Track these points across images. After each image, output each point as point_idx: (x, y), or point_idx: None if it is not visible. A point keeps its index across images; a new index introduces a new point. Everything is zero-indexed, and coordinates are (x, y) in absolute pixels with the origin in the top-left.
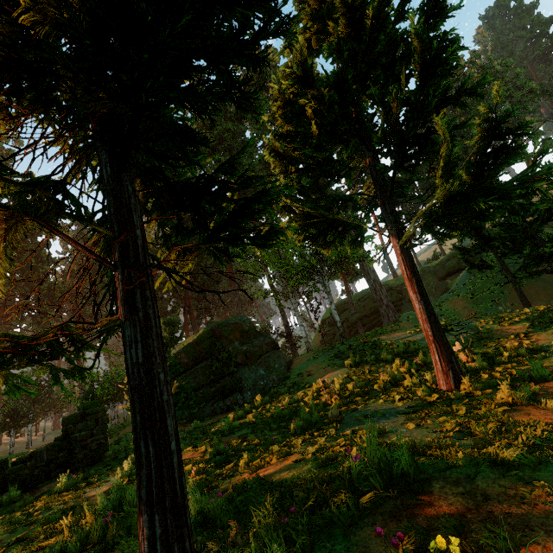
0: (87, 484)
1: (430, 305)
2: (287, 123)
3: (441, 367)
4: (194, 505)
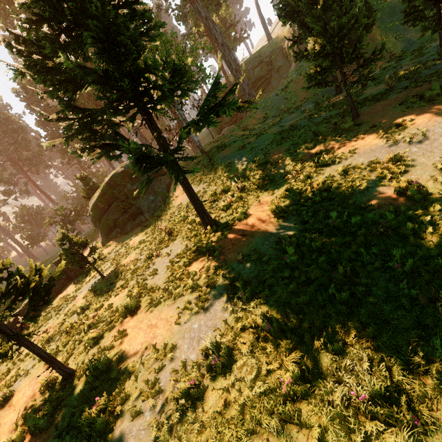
0: (78, 290)
1: (192, 192)
2: (43, 82)
3: (201, 221)
4: (87, 324)
